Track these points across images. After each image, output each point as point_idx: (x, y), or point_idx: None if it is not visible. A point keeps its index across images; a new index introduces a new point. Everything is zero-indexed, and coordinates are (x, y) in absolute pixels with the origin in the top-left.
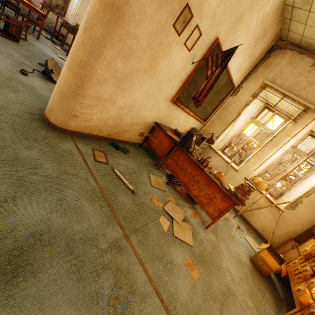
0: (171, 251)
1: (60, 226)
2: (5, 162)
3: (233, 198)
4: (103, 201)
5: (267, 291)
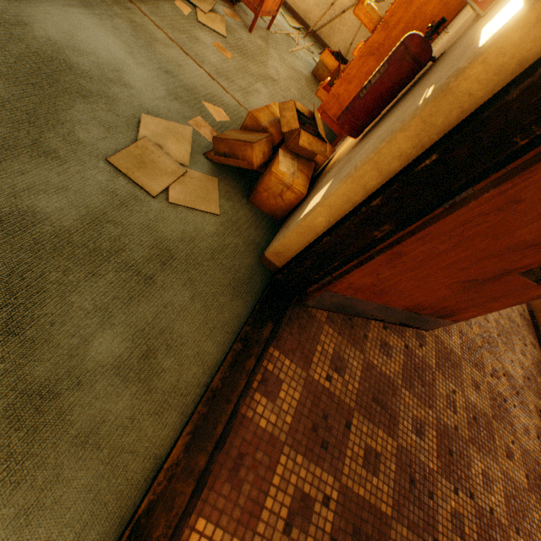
0: (196, 32)
1: None
2: None
3: None
4: None
5: None
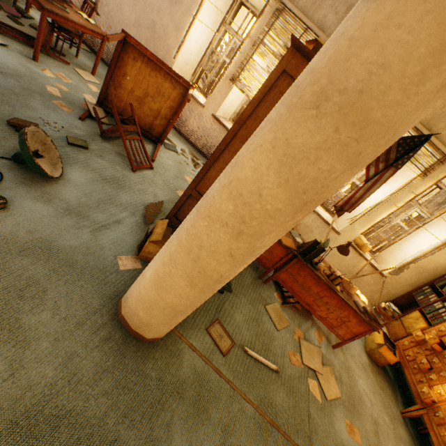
0: (336, 428)
1: None
2: None
3: (372, 323)
4: (271, 430)
5: (386, 384)
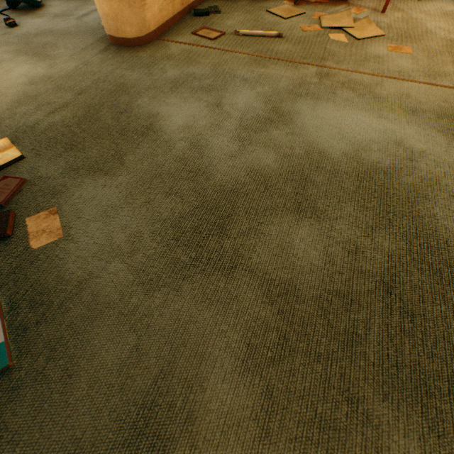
0: (369, 51)
1: (271, 91)
2: (174, 89)
3: None
4: (270, 61)
5: None
